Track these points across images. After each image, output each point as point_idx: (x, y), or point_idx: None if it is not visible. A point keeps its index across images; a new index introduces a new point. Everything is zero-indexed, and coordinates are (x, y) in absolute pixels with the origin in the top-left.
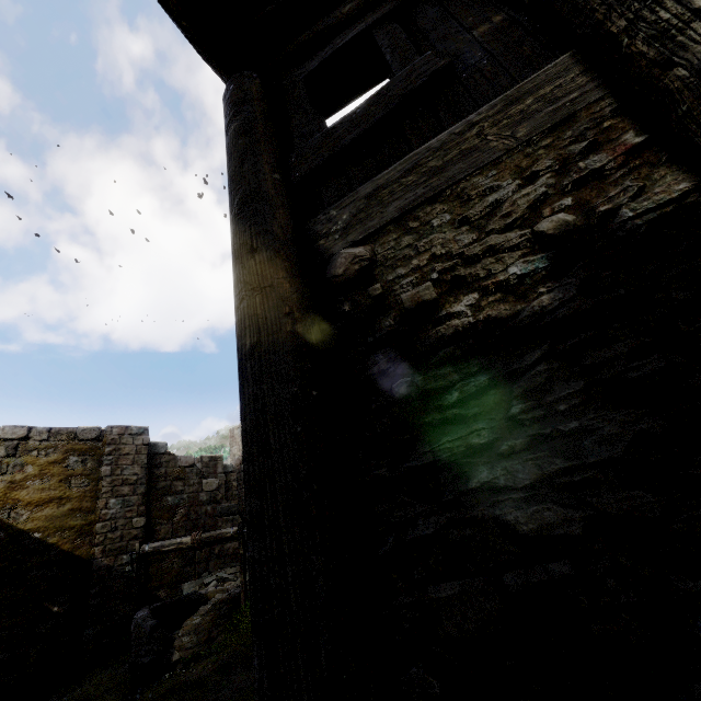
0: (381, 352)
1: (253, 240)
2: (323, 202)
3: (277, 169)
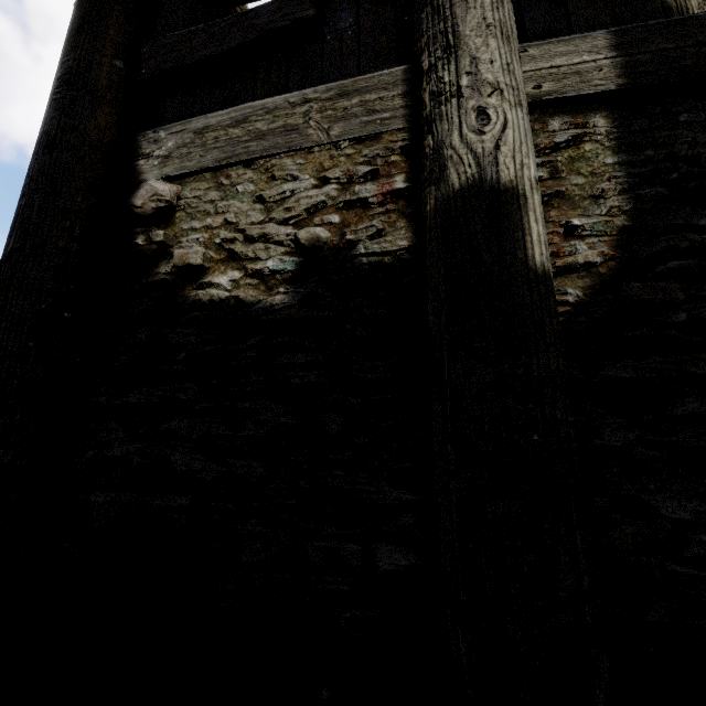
0: (149, 296)
1: (57, 133)
2: (164, 116)
3: (123, 54)
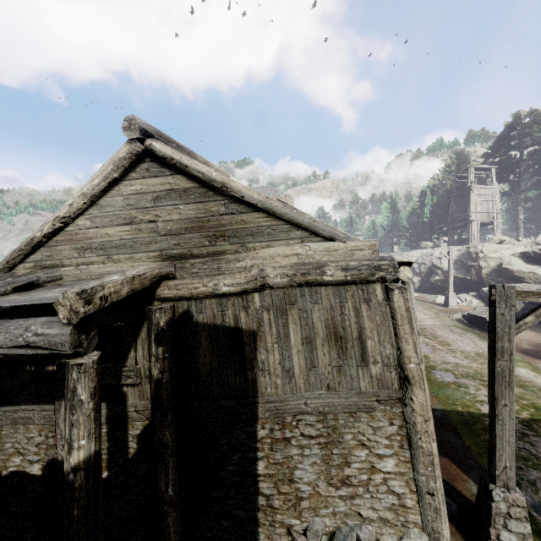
0: None
1: None
2: None
3: None
